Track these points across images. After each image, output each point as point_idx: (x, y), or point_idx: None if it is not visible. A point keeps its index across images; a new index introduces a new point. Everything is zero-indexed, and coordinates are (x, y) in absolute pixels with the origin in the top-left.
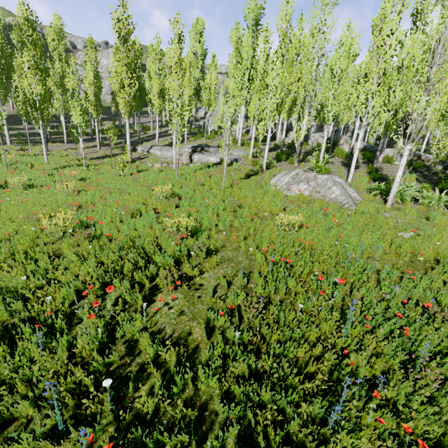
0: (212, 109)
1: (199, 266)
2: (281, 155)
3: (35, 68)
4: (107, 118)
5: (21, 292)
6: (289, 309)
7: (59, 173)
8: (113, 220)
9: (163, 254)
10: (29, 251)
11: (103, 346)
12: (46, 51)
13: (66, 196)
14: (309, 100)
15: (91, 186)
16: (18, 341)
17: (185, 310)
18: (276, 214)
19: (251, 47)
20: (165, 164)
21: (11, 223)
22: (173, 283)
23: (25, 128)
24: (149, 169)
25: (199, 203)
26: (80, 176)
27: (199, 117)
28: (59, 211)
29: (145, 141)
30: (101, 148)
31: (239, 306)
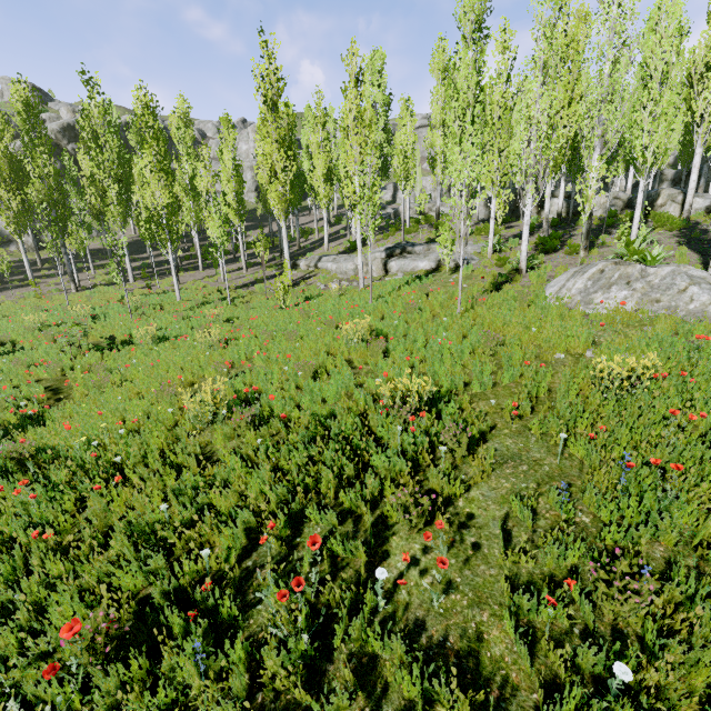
0: (410, 184)
1: (455, 472)
2: (548, 242)
3: (159, 171)
4: (252, 226)
5: (160, 532)
6: (704, 585)
7: (196, 314)
8: (283, 385)
9: (387, 452)
10: (168, 451)
11: (310, 662)
12: (170, 149)
13: (209, 350)
14: (600, 133)
15: (242, 330)
16: (161, 639)
17: (454, 578)
18: (578, 354)
19: (473, 68)
20: (345, 282)
21: (140, 401)
22: (421, 517)
23: (150, 256)
24: (322, 294)
25: (422, 344)
26: (225, 315)
27: (383, 202)
28: (202, 374)
29: (308, 251)
30: (248, 269)
31: (573, 572)
